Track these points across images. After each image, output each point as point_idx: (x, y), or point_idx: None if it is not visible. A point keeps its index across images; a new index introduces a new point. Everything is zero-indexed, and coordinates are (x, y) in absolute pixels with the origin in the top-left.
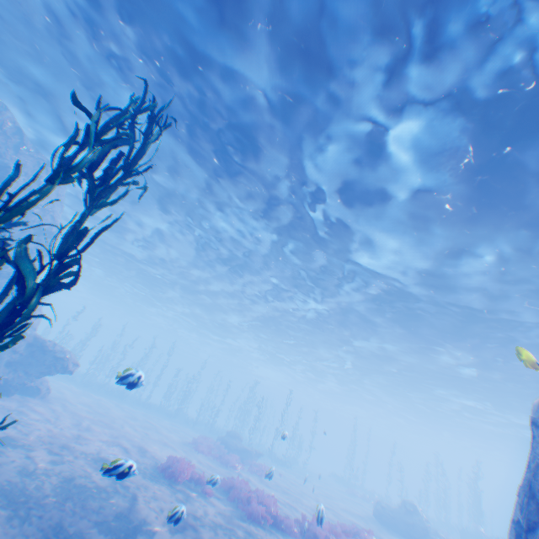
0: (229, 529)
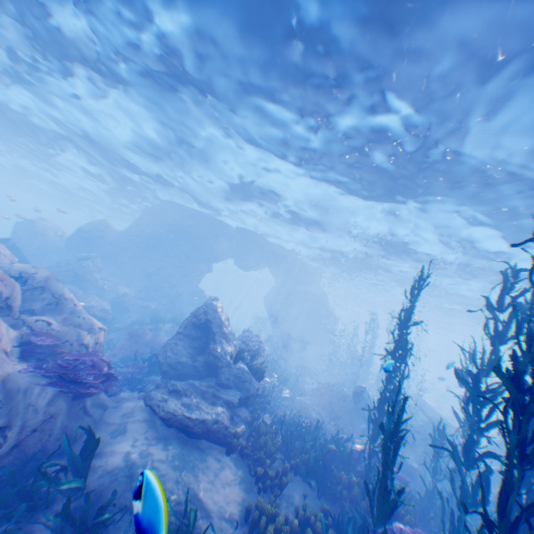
0: None
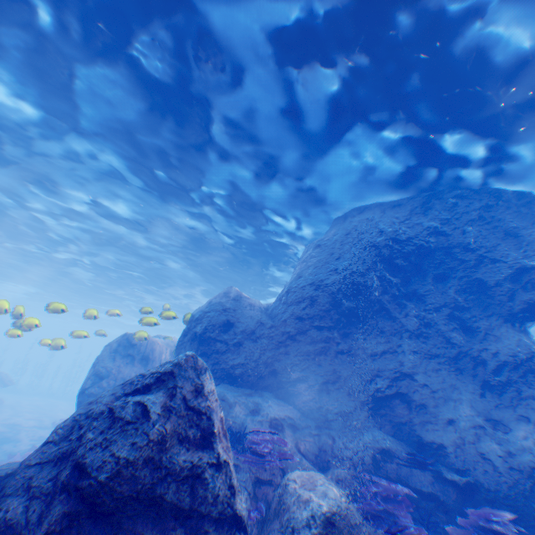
0: None
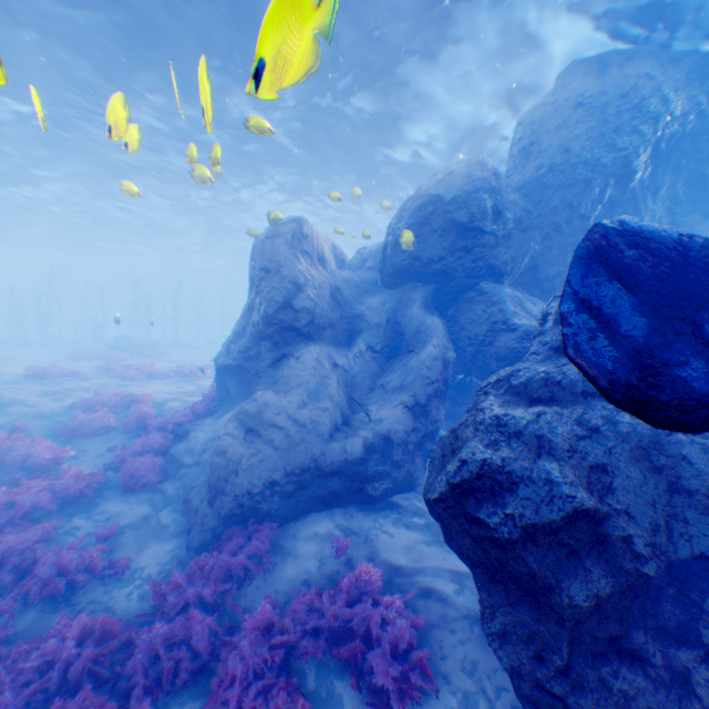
0: (102, 387)
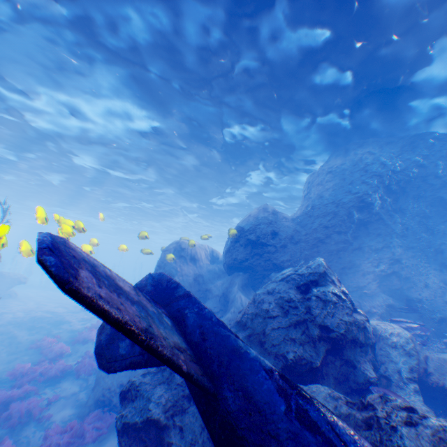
0: None
